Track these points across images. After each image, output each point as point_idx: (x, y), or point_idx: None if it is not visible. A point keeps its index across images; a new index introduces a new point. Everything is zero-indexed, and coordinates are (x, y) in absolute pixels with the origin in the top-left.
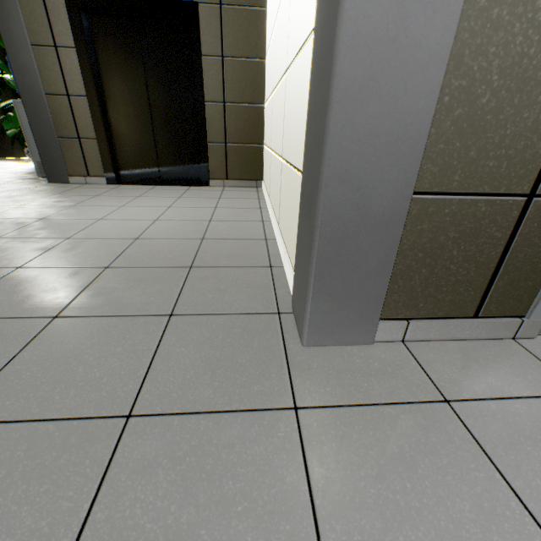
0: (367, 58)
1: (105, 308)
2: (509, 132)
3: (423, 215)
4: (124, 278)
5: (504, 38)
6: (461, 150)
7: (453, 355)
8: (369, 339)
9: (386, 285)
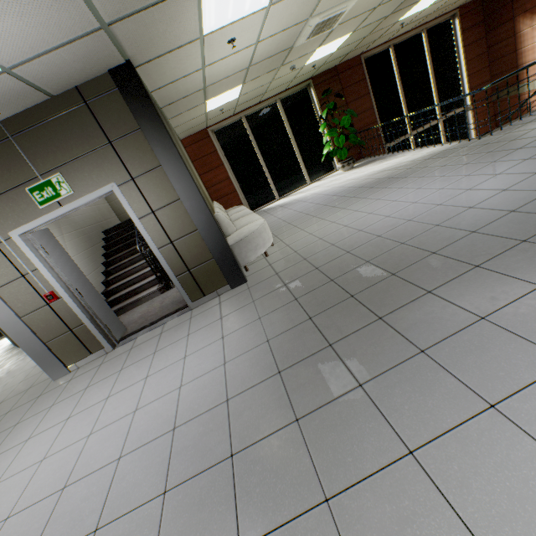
0: (15, 334)
1: (14, 395)
2: (53, 326)
3: (53, 344)
4: (24, 383)
5: (36, 318)
6: (48, 333)
7: (86, 366)
8: (69, 372)
9: (58, 360)
